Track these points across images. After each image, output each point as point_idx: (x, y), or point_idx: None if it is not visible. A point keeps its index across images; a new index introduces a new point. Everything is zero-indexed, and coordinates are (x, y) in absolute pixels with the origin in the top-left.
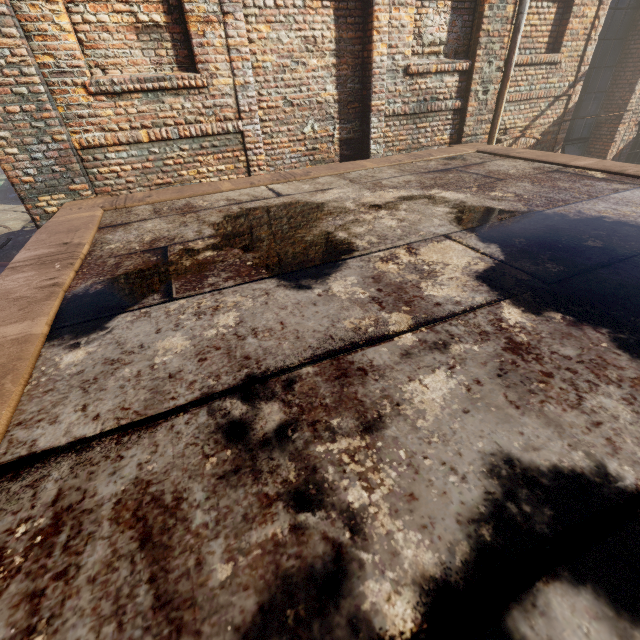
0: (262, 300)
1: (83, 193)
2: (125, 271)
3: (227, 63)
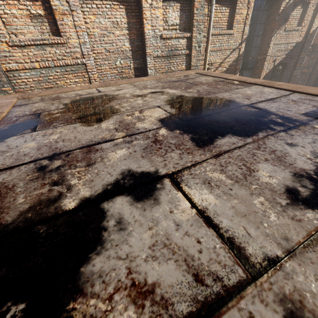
0: (71, 130)
1: (9, 92)
2: (19, 122)
3: (75, 33)
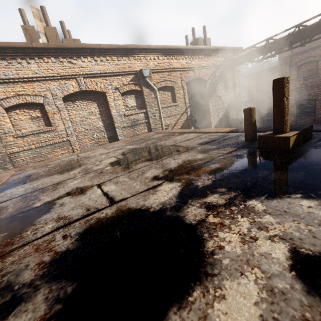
0: (50, 178)
1: (9, 168)
2: (15, 182)
3: (62, 122)
